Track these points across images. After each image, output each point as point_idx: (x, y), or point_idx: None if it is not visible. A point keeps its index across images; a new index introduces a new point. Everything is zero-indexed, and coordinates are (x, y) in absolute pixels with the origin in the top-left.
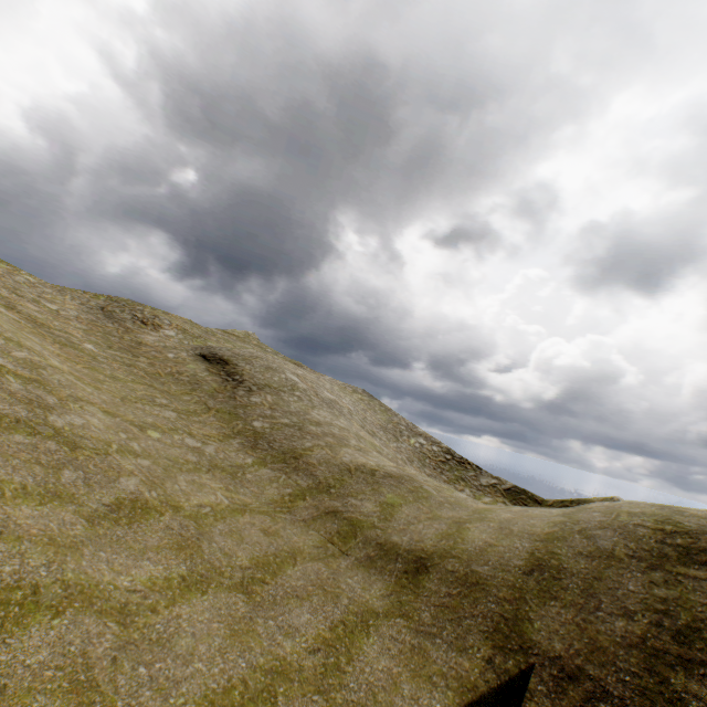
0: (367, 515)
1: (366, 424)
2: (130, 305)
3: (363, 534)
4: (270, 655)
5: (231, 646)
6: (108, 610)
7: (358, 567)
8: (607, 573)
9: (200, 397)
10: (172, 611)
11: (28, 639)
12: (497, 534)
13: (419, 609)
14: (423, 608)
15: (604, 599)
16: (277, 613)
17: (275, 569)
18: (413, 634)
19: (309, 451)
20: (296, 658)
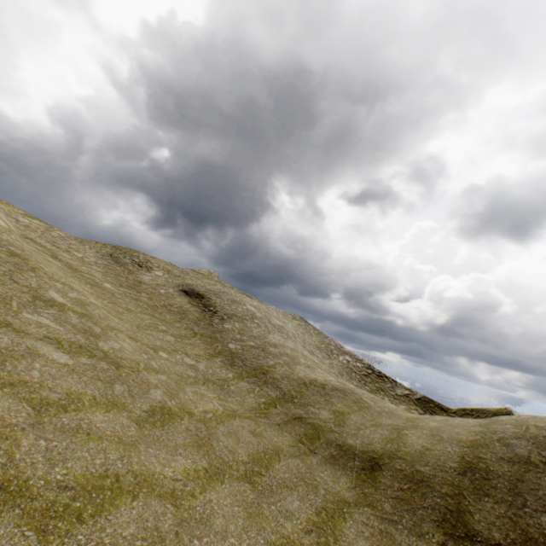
0: (325, 421)
1: (306, 345)
2: (129, 252)
3: (325, 436)
4: (278, 534)
5: (250, 526)
6: (164, 494)
7: (325, 463)
8: (527, 476)
9: (187, 324)
10: (205, 496)
11: (120, 516)
12: (431, 439)
13: (380, 500)
14: (383, 499)
15: (528, 497)
16: (276, 500)
17: (266, 464)
18: (379, 520)
19: (273, 368)
20: (297, 537)
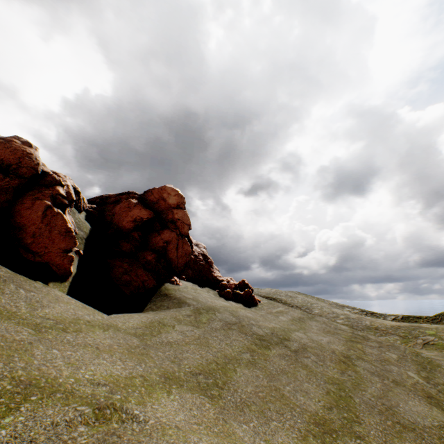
0: (435, 340)
1: None
2: None
3: None
4: None
5: None
6: None
7: None
8: None
9: None
10: None
11: None
12: None
13: None
14: None
15: None
16: None
17: None
18: None
19: (373, 325)
20: None
